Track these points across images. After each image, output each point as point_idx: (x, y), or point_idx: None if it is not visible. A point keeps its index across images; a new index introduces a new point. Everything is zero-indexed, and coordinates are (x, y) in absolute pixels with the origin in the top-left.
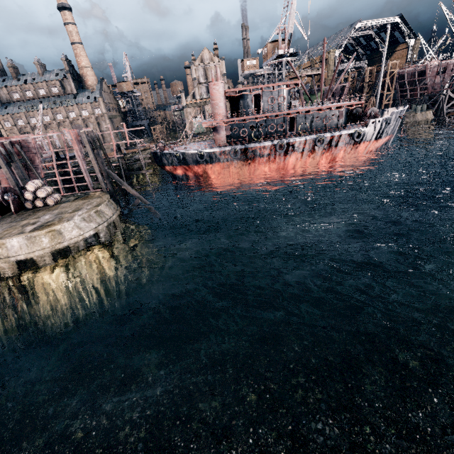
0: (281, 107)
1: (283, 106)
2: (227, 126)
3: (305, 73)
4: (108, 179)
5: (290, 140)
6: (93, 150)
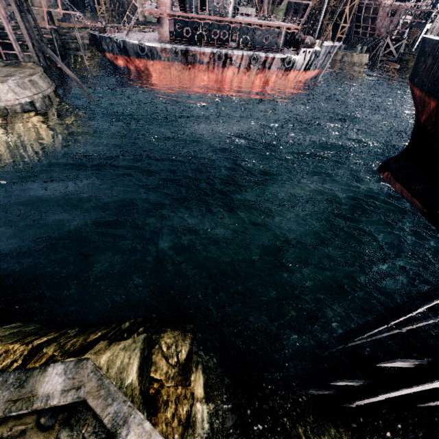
0: (226, 12)
1: (228, 11)
2: (171, 20)
3: None
4: (41, 52)
5: (228, 52)
6: (20, 11)
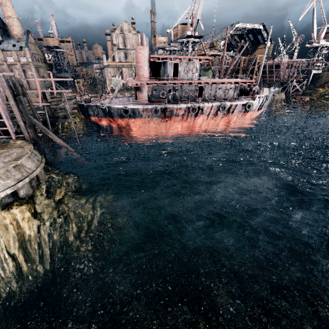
0: (194, 77)
1: (195, 76)
2: (149, 87)
3: (210, 52)
4: (32, 127)
5: (200, 105)
6: (14, 95)
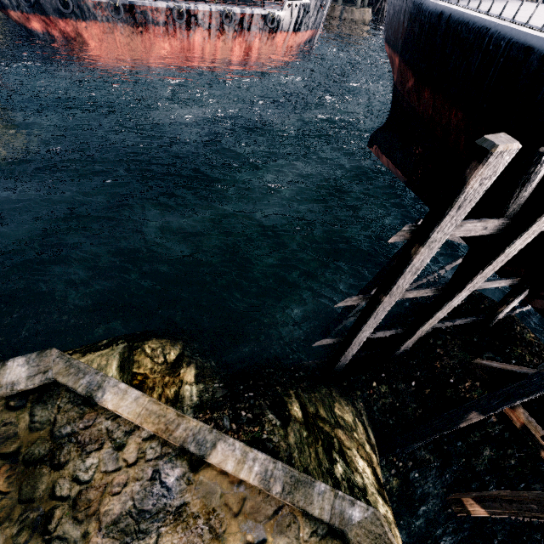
0: None
1: None
2: None
3: None
4: None
5: (191, 7)
6: None
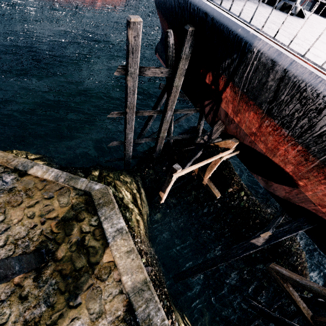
0: None
1: None
2: None
3: None
4: None
5: None
6: None
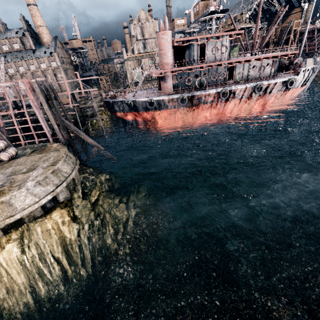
0: (223, 57)
1: (225, 55)
2: (174, 75)
3: (239, 26)
4: (65, 129)
5: (232, 88)
6: (47, 100)
